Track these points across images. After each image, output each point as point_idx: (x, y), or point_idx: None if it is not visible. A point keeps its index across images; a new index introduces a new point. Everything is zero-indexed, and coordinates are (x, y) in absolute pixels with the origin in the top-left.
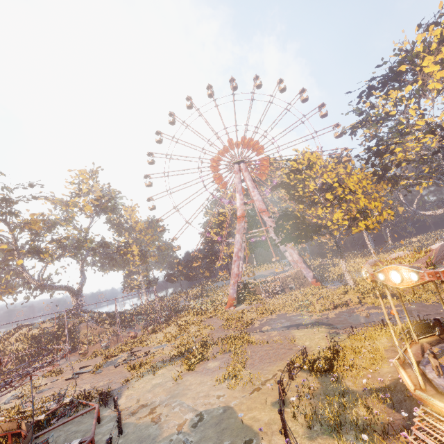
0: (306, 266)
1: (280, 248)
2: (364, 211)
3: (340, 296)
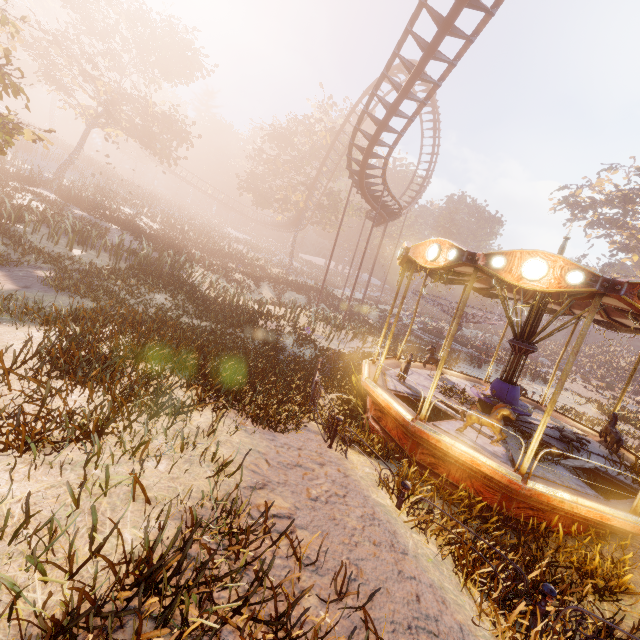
0: None
1: None
2: None
3: None
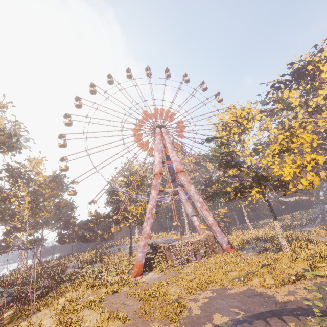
0: (221, 230)
1: (188, 211)
2: (317, 164)
3: (288, 265)
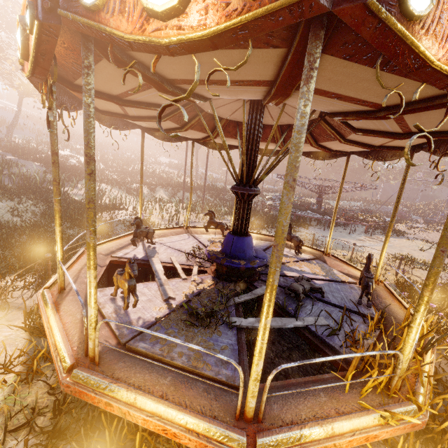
0: None
1: None
2: None
3: None
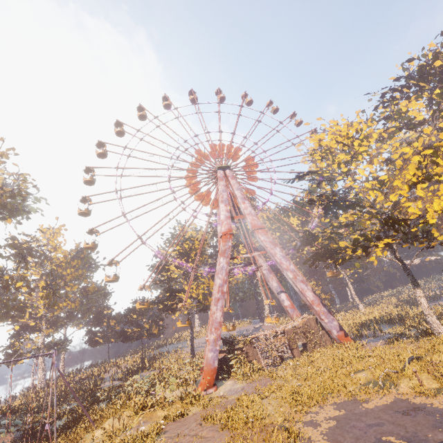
0: (327, 309)
1: (273, 287)
2: None
3: None
